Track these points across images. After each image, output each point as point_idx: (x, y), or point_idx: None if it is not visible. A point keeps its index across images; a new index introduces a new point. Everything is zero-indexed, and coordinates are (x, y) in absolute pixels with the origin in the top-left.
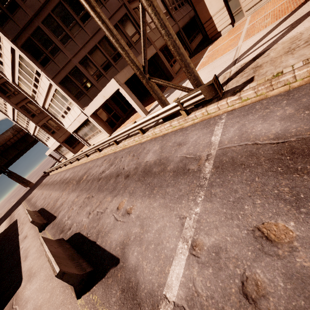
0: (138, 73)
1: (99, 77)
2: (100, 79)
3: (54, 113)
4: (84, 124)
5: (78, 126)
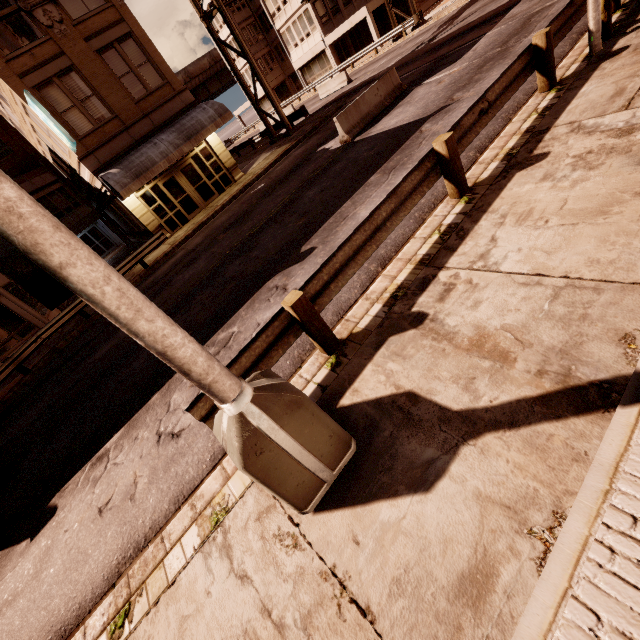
0: (386, 3)
1: (347, 4)
2: (348, 6)
3: (287, 40)
4: (316, 58)
5: (308, 61)
